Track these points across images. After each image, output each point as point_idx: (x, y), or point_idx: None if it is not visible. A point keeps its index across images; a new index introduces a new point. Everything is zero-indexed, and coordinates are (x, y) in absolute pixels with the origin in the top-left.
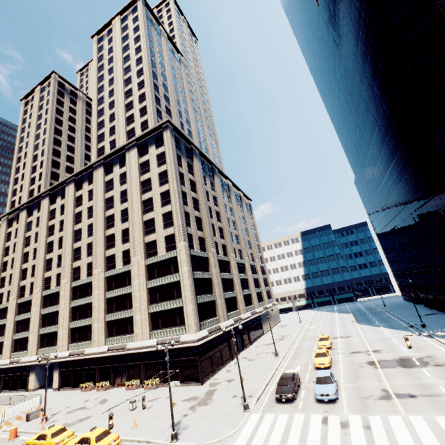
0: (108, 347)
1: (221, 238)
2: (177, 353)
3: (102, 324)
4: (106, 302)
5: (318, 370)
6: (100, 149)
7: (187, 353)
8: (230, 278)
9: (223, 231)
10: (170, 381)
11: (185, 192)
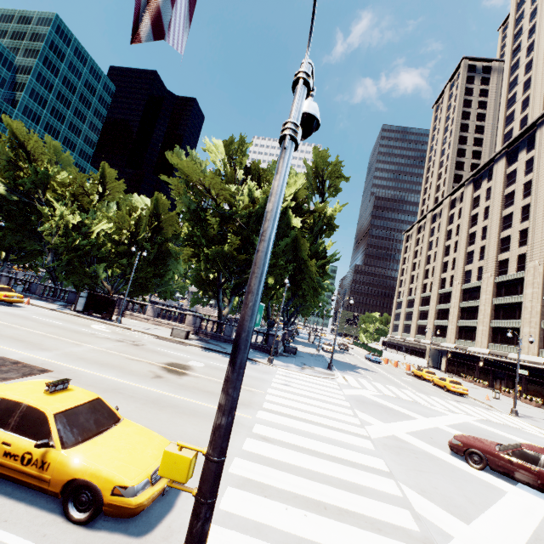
0: (488, 350)
1: None
2: None
3: (486, 328)
4: (493, 308)
5: None
6: (506, 135)
7: None
8: None
9: None
10: None
11: None
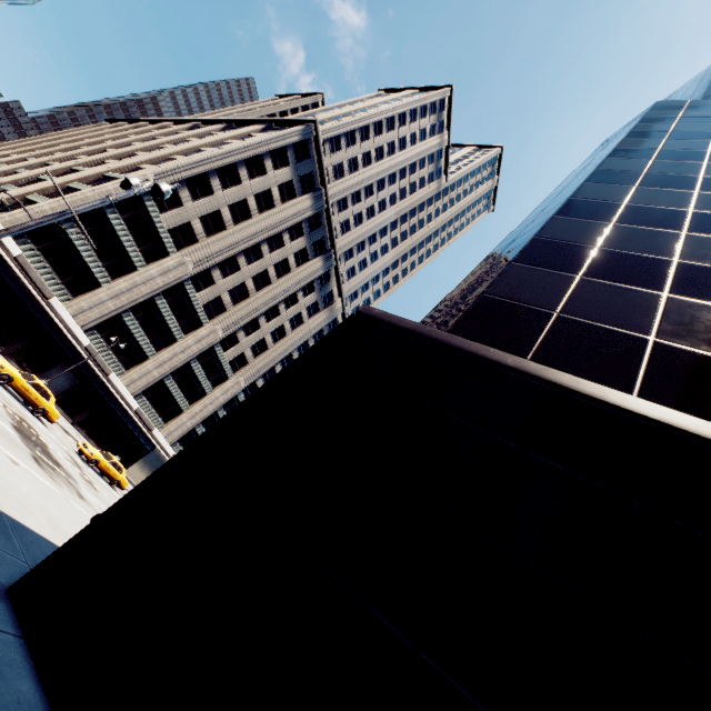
0: None
1: (231, 295)
2: None
3: None
4: (32, 180)
5: None
6: None
7: None
8: (173, 333)
9: (247, 299)
10: None
11: (242, 180)
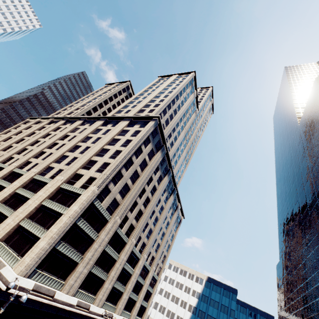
0: None
1: (135, 218)
2: None
3: None
4: (13, 194)
5: None
6: (113, 116)
7: None
8: (114, 258)
9: (142, 215)
10: None
11: (133, 161)
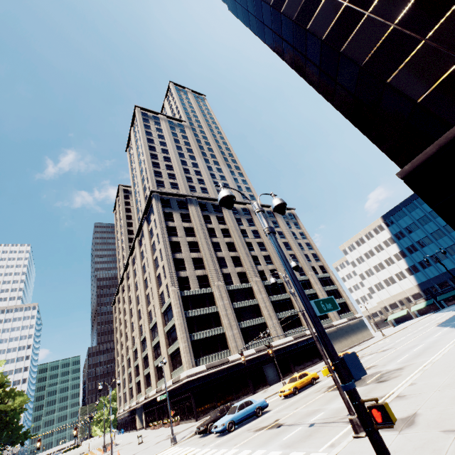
0: (156, 389)
1: (237, 266)
2: (181, 391)
3: (153, 370)
4: (154, 350)
5: (282, 399)
6: None
7: (185, 390)
8: (253, 304)
9: (240, 258)
10: (184, 418)
11: (177, 241)
